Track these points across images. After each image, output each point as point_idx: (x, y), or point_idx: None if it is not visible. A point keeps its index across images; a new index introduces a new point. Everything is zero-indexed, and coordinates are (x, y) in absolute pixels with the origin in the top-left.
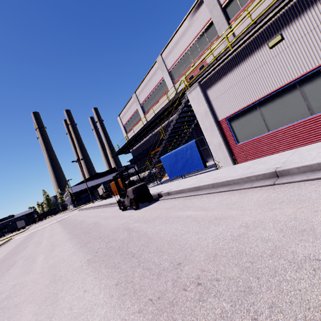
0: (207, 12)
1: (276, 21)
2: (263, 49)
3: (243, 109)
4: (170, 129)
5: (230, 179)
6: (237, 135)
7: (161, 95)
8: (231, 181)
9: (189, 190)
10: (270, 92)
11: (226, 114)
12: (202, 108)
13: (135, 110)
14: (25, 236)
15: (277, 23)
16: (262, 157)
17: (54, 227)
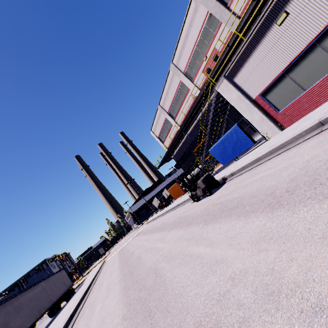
0: (203, 8)
1: (276, 3)
2: (273, 28)
3: (273, 82)
4: (209, 123)
5: (284, 141)
6: (276, 105)
7: (184, 97)
8: (285, 143)
9: (250, 164)
10: (293, 59)
11: (259, 91)
12: (234, 95)
13: (164, 120)
14: (118, 253)
15: (278, 4)
16: (306, 114)
17: (140, 238)
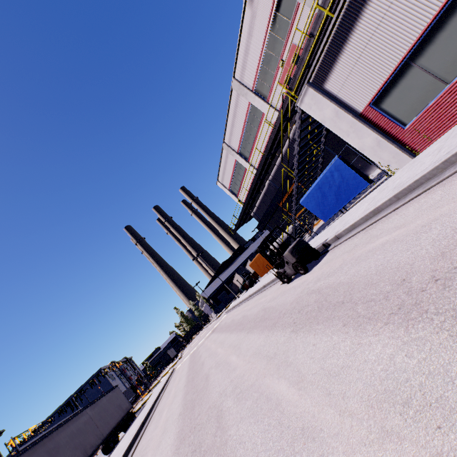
0: None
1: None
2: None
3: (390, 78)
4: (295, 160)
5: (419, 176)
6: (399, 116)
7: (258, 126)
8: (421, 179)
9: (364, 219)
10: (421, 33)
11: (367, 98)
12: (328, 110)
13: (234, 163)
14: (189, 359)
15: None
16: (454, 125)
17: (215, 338)
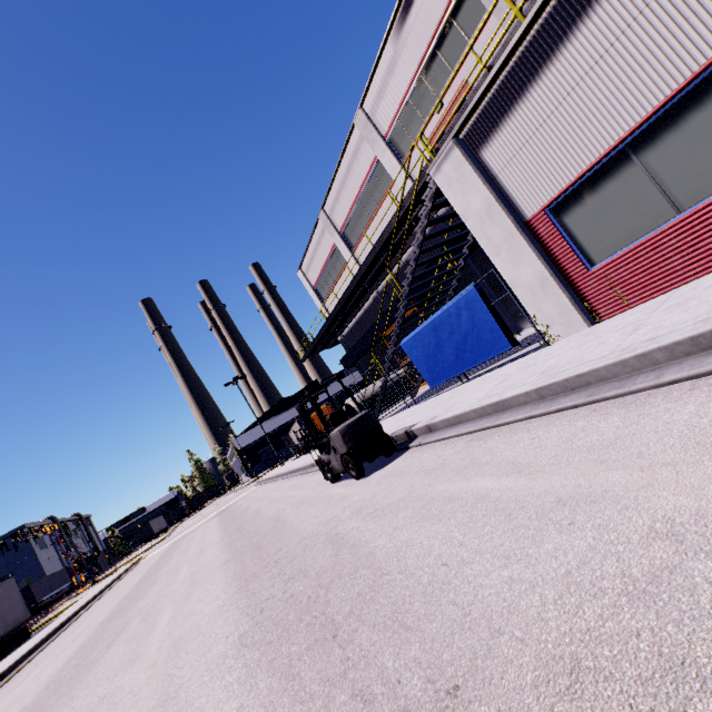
0: None
1: None
2: None
3: (589, 172)
4: (409, 270)
5: (588, 369)
6: (587, 246)
7: (381, 199)
8: (590, 375)
9: (478, 414)
10: (663, 100)
11: (544, 196)
12: (477, 198)
13: (331, 248)
14: (162, 553)
15: None
16: (671, 289)
17: (209, 531)
